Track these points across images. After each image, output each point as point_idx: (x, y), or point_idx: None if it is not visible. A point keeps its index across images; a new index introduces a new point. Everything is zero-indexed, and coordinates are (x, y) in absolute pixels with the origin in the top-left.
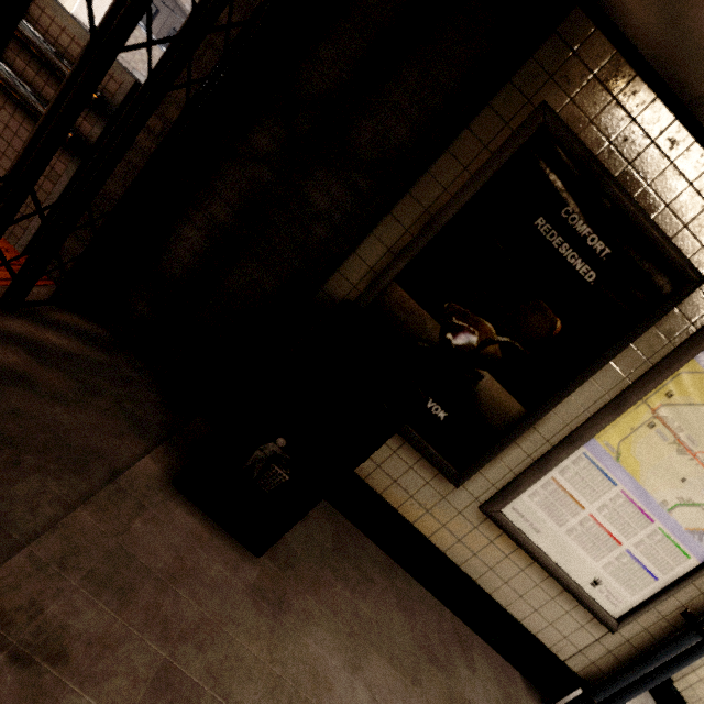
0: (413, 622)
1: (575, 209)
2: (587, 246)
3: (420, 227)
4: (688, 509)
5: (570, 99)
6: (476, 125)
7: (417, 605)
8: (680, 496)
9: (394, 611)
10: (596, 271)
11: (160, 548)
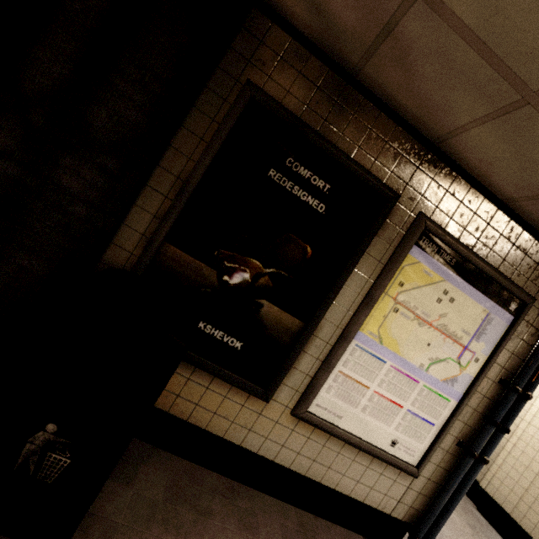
0: (255, 537)
1: (296, 159)
2: (313, 185)
3: (177, 192)
4: (438, 365)
5: (268, 76)
6: (201, 104)
7: (260, 517)
8: (430, 357)
9: (235, 535)
10: (324, 203)
11: None
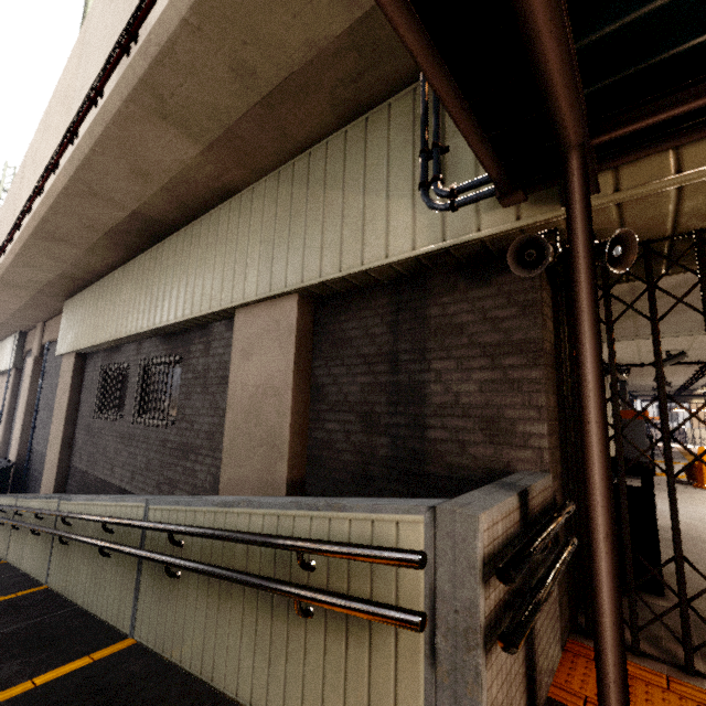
0: None
1: None
2: None
3: None
4: None
5: None
6: None
7: None
8: None
9: None
10: None
11: (702, 603)
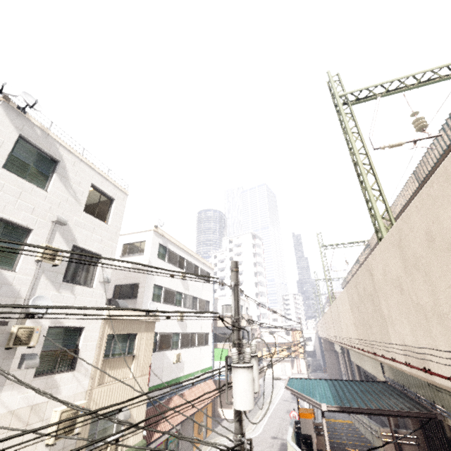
0: None
1: None
2: None
3: None
4: None
5: None
6: None
7: None
8: None
9: None
10: None
11: None
